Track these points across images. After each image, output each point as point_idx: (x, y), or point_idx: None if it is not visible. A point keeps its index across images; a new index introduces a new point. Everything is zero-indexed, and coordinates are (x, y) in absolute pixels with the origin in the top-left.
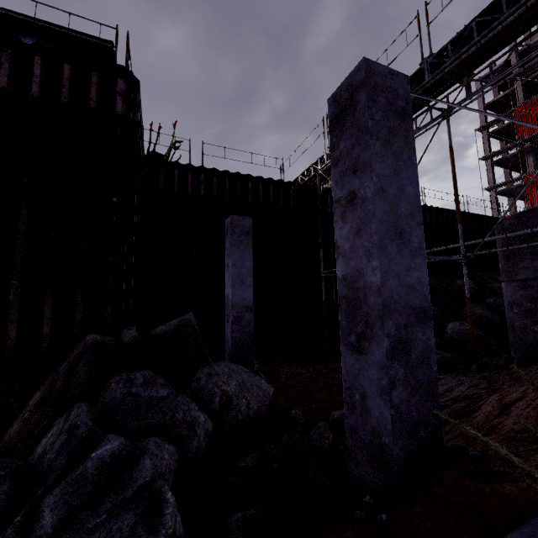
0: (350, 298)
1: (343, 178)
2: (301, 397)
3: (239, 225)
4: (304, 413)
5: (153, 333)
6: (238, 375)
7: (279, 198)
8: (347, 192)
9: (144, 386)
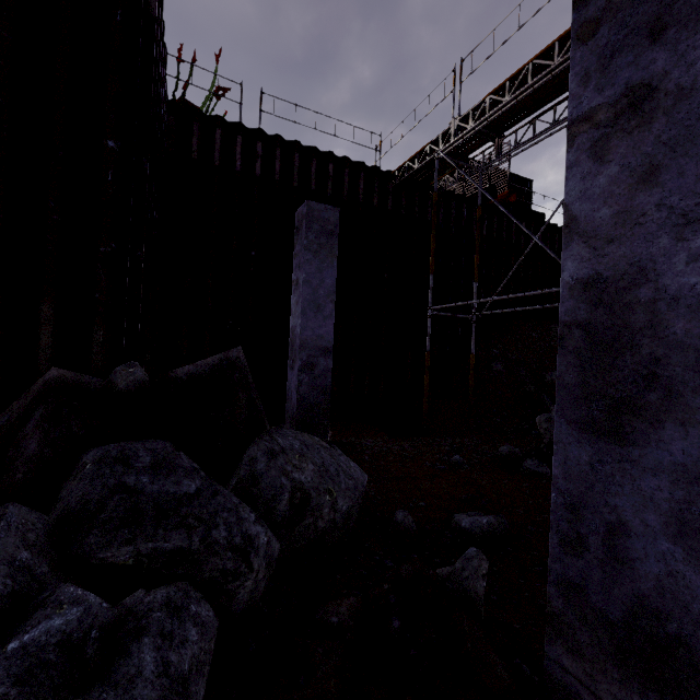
0: (598, 325)
1: (610, 60)
2: (399, 486)
3: (320, 219)
4: (410, 513)
5: (173, 376)
6: (315, 453)
7: (372, 195)
8: (621, 88)
9: (151, 472)
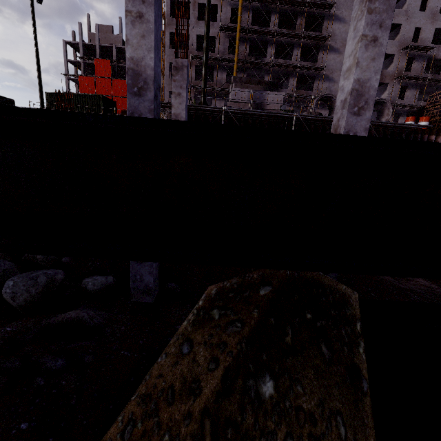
0: None
1: None
2: None
3: None
4: None
5: None
6: None
7: None
8: None
9: None
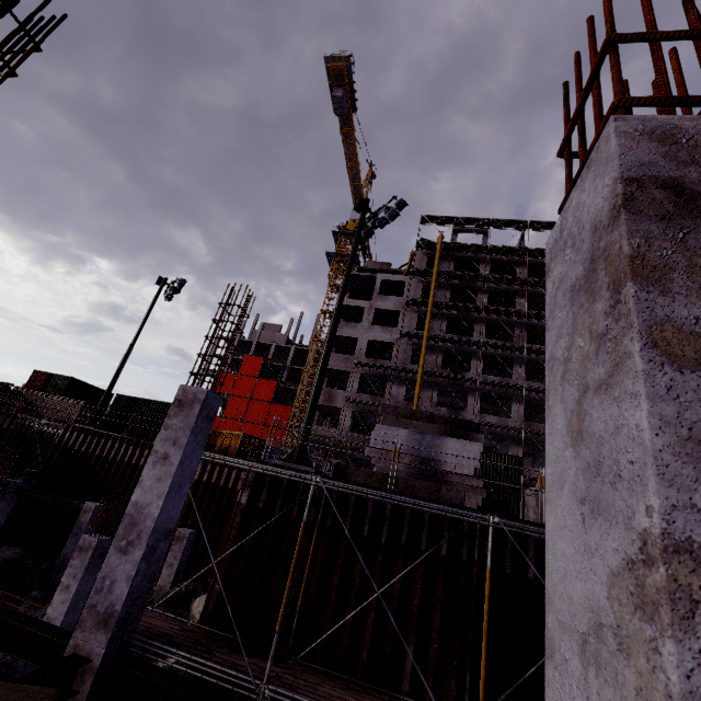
0: None
1: None
2: None
3: None
4: None
5: None
6: None
7: (5, 423)
8: None
9: None
